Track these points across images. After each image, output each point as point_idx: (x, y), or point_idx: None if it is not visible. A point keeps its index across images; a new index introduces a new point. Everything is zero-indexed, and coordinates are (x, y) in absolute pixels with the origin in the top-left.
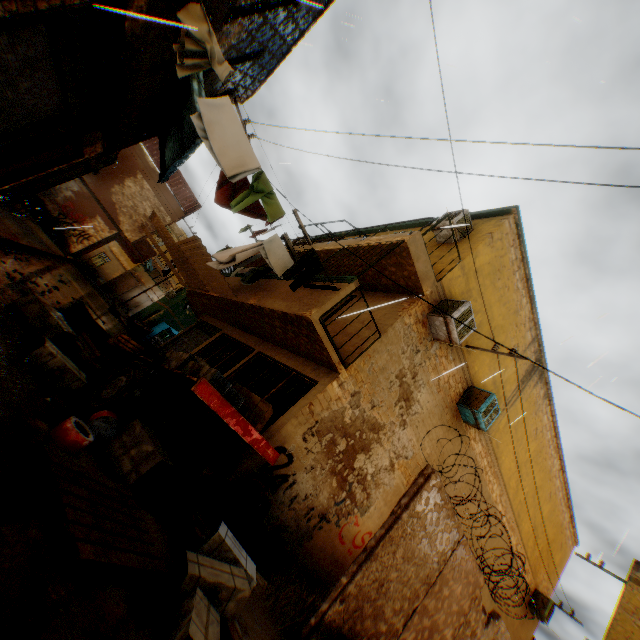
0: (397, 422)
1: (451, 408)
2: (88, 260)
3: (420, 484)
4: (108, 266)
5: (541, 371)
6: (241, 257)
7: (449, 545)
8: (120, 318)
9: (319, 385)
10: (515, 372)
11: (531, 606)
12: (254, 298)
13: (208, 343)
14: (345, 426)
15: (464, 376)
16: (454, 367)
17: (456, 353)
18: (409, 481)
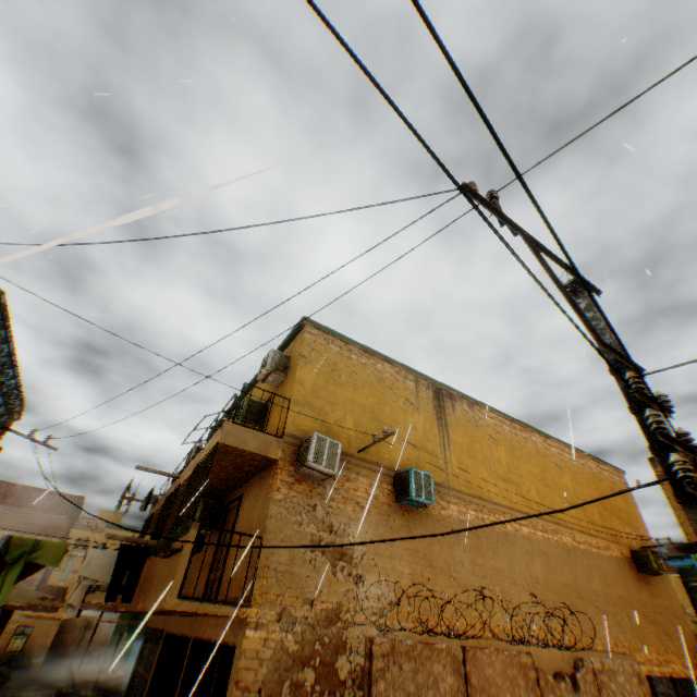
0: (351, 585)
1: (394, 511)
2: (5, 653)
3: (368, 668)
4: (36, 635)
5: (448, 393)
6: (78, 596)
7: (455, 678)
8: (78, 693)
9: (237, 647)
10: (426, 419)
11: (642, 571)
12: (142, 598)
13: (156, 660)
14: (296, 654)
15: (381, 474)
16: (364, 478)
17: (355, 466)
18: (414, 618)
